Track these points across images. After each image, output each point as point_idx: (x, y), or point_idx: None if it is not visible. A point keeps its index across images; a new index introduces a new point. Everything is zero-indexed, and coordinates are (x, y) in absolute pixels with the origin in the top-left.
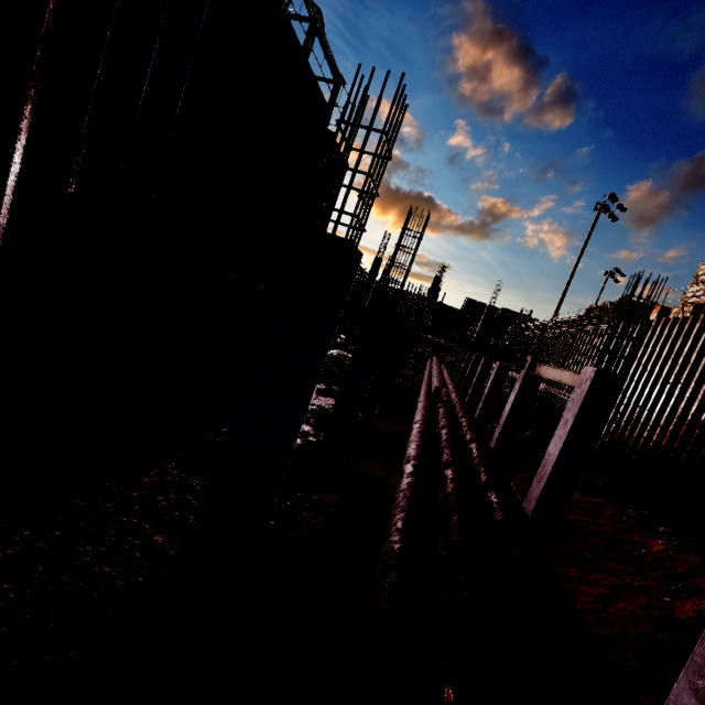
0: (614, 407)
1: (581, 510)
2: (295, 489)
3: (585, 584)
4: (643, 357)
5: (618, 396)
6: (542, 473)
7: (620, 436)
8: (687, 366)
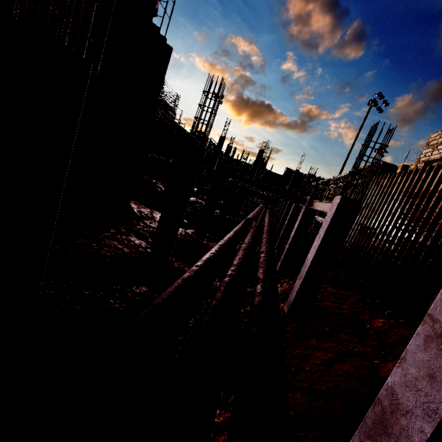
0: (352, 224)
1: (332, 299)
2: (113, 283)
3: (319, 350)
4: (388, 198)
5: (356, 216)
6: (302, 273)
7: (369, 251)
8: (416, 202)
